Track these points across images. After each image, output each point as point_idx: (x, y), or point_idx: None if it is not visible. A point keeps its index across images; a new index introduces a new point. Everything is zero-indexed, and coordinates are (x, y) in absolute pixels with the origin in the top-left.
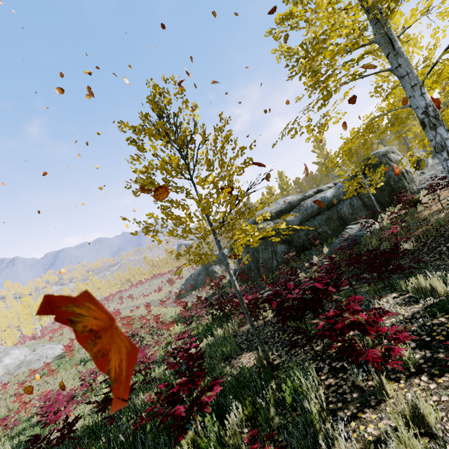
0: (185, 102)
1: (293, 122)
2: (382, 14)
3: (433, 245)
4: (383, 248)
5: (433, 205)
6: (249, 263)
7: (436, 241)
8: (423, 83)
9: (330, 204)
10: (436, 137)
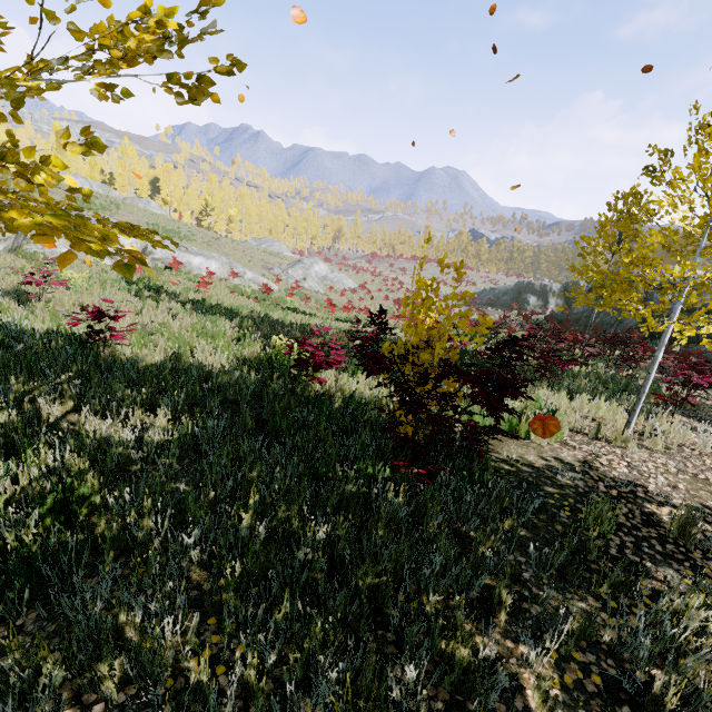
0: None
1: None
2: None
3: None
4: None
5: None
6: (581, 316)
7: None
8: None
9: None
10: None
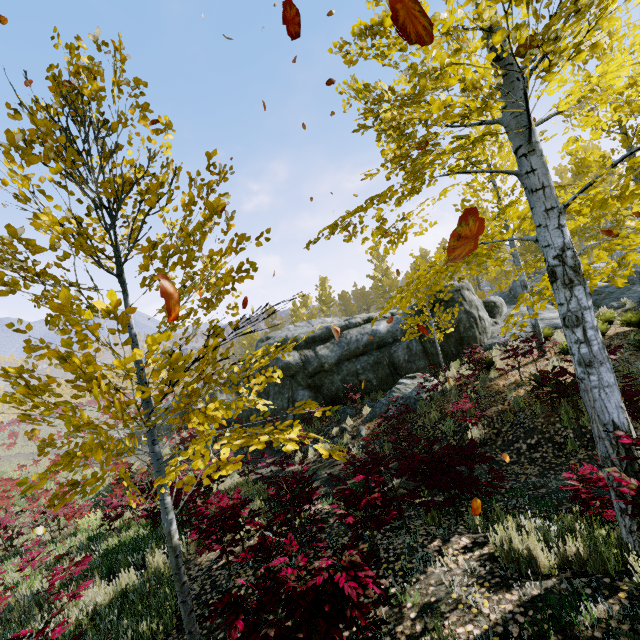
0: (142, 107)
1: (353, 213)
2: (519, 81)
3: (509, 437)
4: (444, 427)
5: (510, 374)
6: (251, 410)
7: (513, 431)
8: (564, 210)
9: (382, 342)
10: (570, 300)
